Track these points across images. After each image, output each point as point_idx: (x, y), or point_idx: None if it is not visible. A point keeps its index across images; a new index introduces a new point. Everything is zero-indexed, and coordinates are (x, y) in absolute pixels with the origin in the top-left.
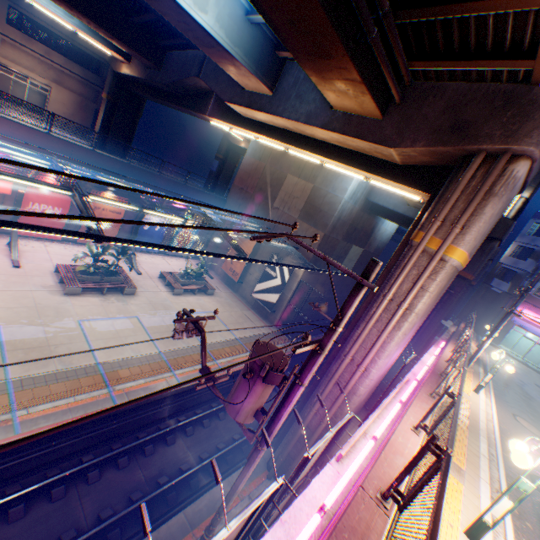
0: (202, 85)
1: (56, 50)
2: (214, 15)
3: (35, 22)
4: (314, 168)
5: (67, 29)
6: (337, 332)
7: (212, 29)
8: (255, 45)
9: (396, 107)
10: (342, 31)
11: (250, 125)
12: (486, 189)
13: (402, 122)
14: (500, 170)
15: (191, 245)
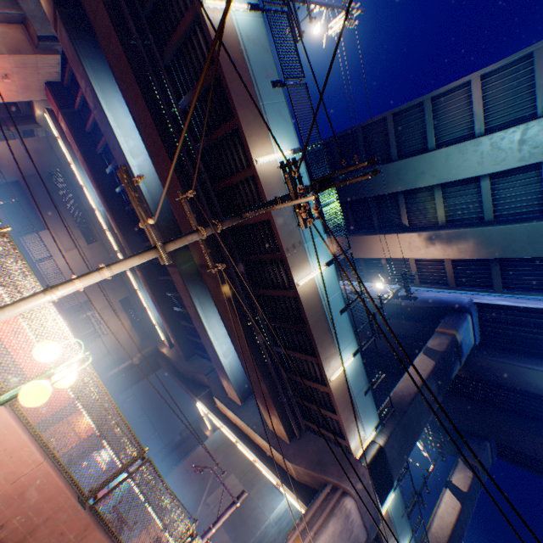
0: (206, 379)
1: (132, 319)
2: (229, 360)
3: (134, 305)
4: (255, 475)
5: (147, 315)
6: (212, 530)
7: (225, 364)
8: (242, 378)
9: (297, 438)
10: (272, 393)
11: (221, 415)
12: (330, 507)
13: (298, 448)
14: (339, 498)
15: (103, 509)
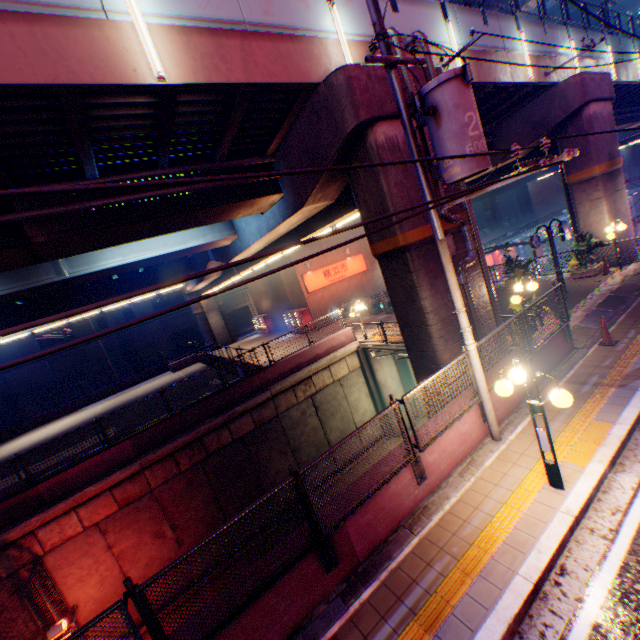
0: None
1: None
2: None
3: None
4: None
5: None
6: None
7: None
8: None
9: None
10: None
11: None
12: None
13: None
14: None
15: None
